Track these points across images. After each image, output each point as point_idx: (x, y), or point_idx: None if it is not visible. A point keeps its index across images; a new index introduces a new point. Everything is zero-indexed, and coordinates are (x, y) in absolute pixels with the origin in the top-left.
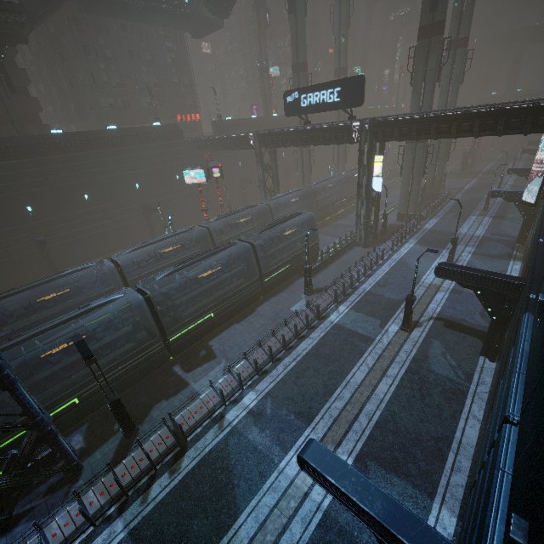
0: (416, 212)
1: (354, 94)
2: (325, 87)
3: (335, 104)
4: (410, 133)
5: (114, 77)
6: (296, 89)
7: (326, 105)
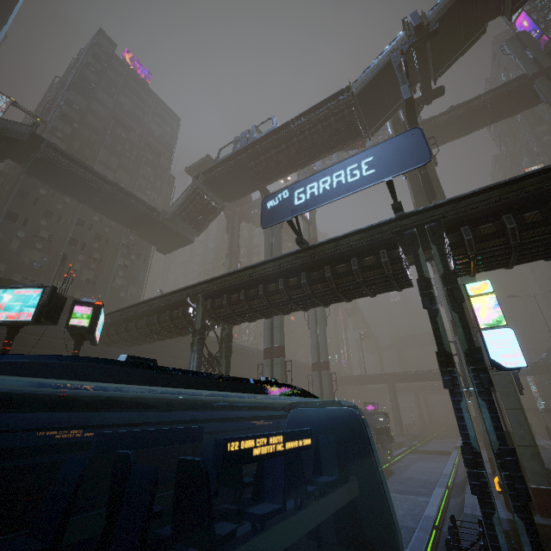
0: (550, 480)
1: (404, 154)
2: (340, 167)
3: (365, 180)
4: (547, 216)
5: (32, 254)
6: (285, 188)
7: (347, 187)
